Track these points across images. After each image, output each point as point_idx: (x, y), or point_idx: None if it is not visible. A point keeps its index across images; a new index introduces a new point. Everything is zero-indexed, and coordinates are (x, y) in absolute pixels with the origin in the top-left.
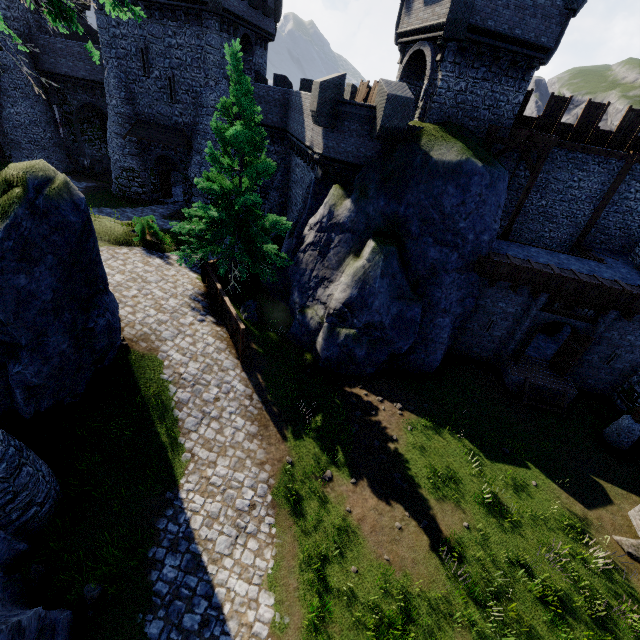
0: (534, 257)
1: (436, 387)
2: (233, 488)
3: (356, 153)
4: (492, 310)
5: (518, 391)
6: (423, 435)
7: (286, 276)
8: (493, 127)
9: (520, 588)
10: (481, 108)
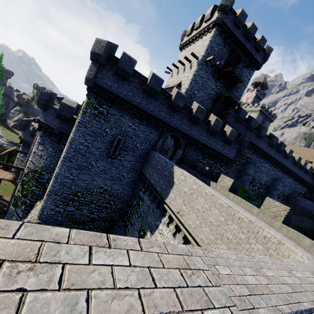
0: None
1: None
2: None
3: (22, 103)
4: None
5: None
6: None
7: (5, 117)
8: None
9: None
10: None
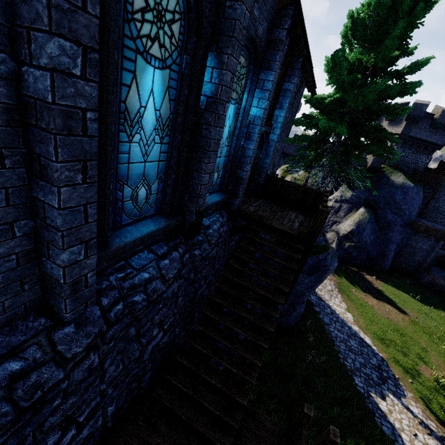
0: (435, 226)
1: (388, 276)
2: (323, 283)
3: None
4: (415, 246)
5: (429, 285)
6: (389, 289)
7: None
8: (416, 171)
9: (443, 338)
10: (410, 163)
